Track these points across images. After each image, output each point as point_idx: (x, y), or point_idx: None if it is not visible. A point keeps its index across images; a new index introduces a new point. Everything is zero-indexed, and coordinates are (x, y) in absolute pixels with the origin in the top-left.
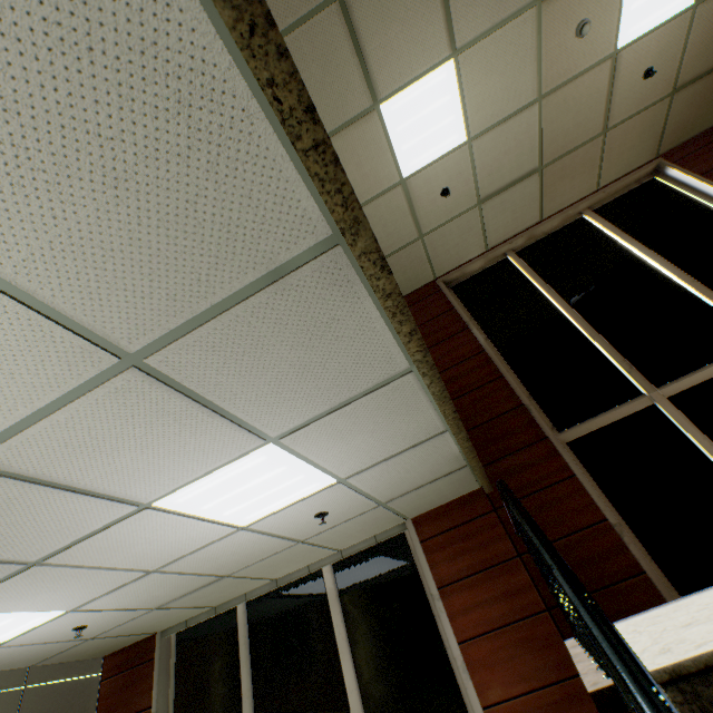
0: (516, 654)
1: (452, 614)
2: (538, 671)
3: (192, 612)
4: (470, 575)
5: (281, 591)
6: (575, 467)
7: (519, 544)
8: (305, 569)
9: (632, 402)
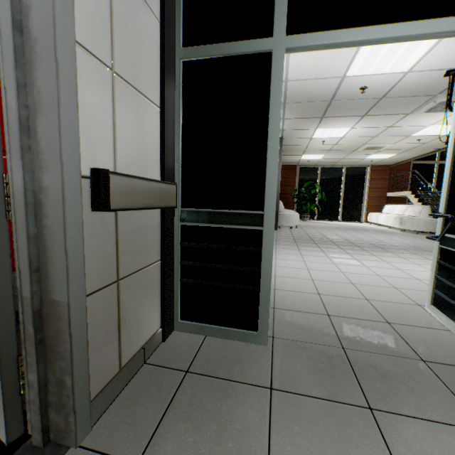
0: (377, 192)
1: (370, 184)
2: (380, 195)
3: (311, 164)
4: (377, 179)
5: (330, 167)
6: (411, 169)
7: (390, 178)
8: (341, 166)
9: (431, 161)
